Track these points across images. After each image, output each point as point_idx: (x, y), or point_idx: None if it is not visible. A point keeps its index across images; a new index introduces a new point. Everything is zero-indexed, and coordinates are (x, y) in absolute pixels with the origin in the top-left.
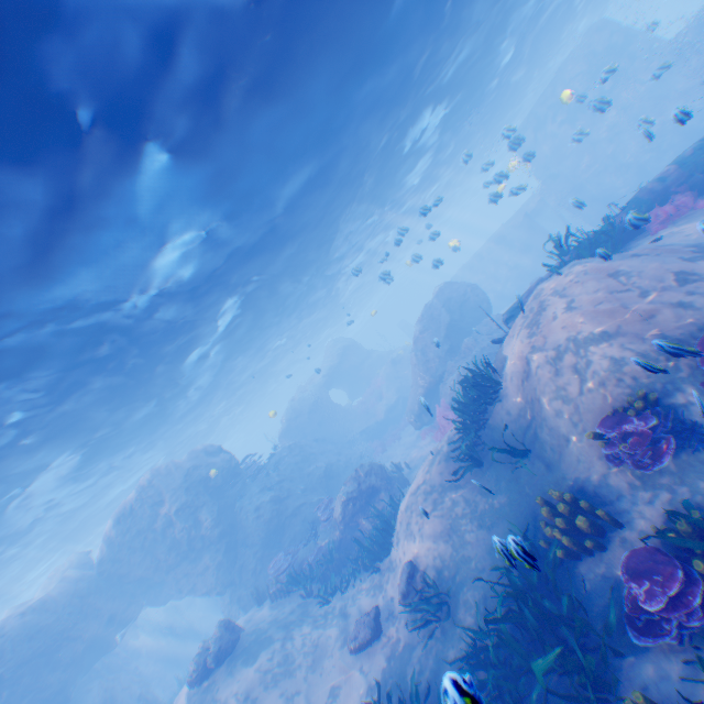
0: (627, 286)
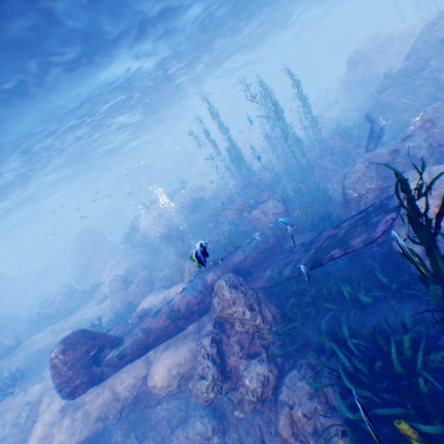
0: (165, 206)
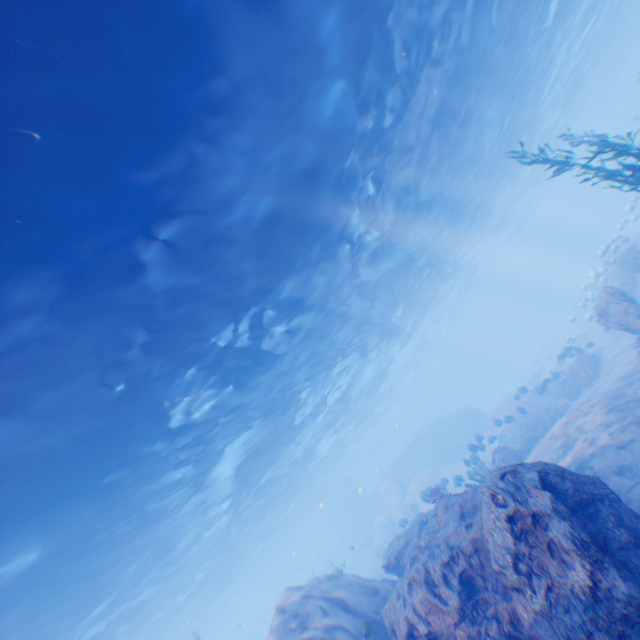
0: None
